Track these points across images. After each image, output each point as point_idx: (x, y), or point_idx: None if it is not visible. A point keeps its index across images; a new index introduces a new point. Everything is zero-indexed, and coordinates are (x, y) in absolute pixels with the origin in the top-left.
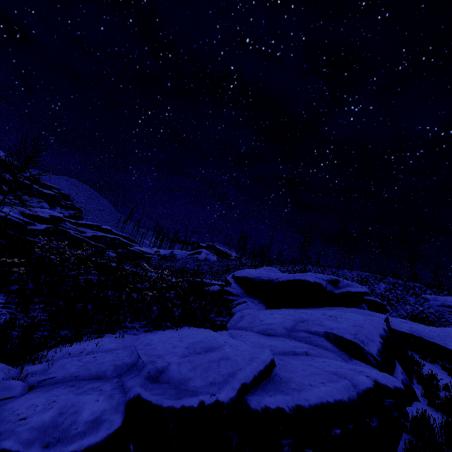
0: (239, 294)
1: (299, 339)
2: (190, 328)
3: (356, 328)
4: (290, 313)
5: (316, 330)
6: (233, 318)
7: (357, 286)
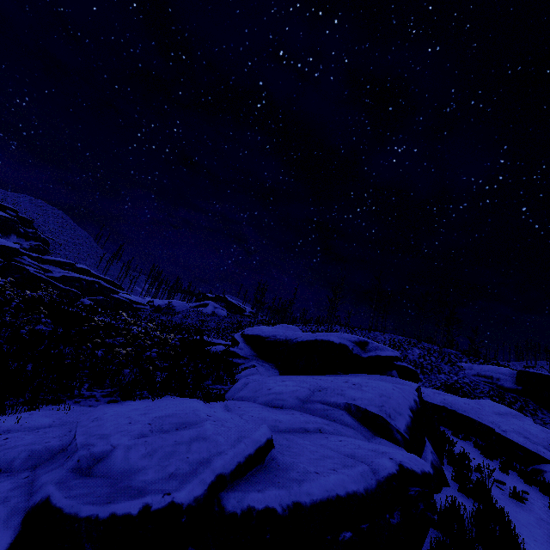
0: (247, 357)
1: (313, 412)
2: (173, 398)
3: (383, 399)
4: (306, 379)
5: (336, 400)
6: (235, 385)
7: (387, 349)
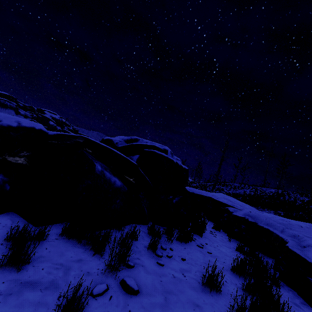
0: None
1: None
2: None
3: None
4: None
5: None
6: None
7: (155, 144)
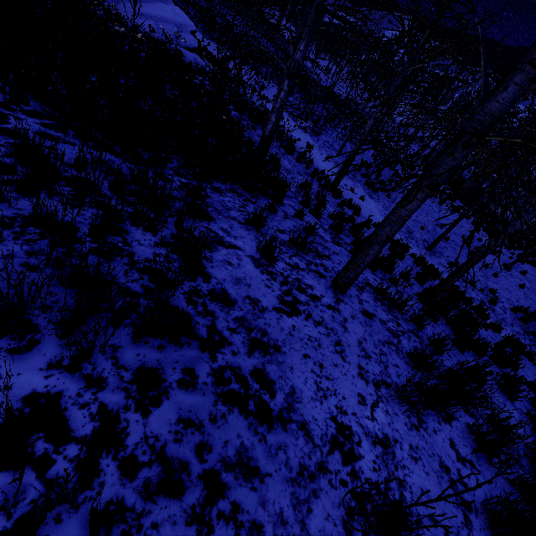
0: None
1: None
2: None
3: None
4: None
5: None
6: None
7: None
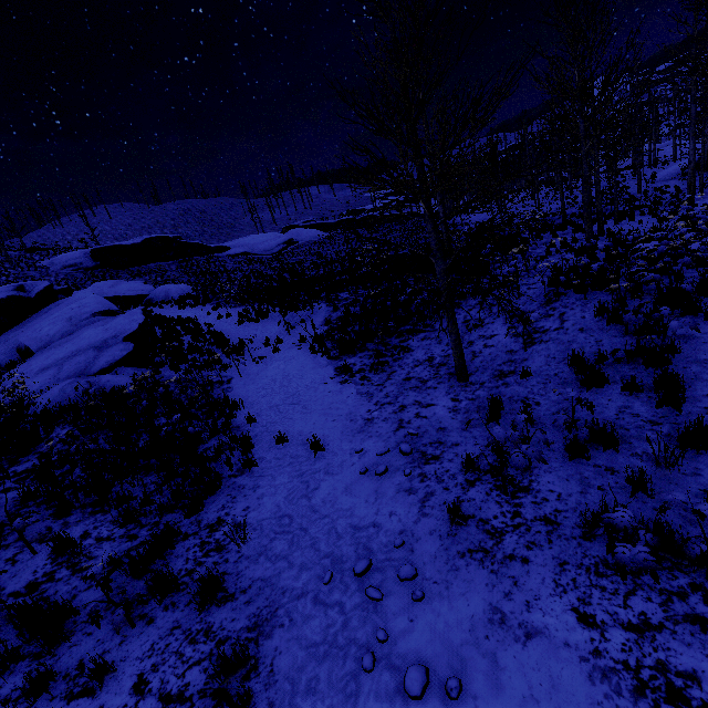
0: None
1: (88, 325)
2: (22, 367)
3: (100, 304)
4: (51, 322)
5: (87, 317)
6: None
7: (39, 283)
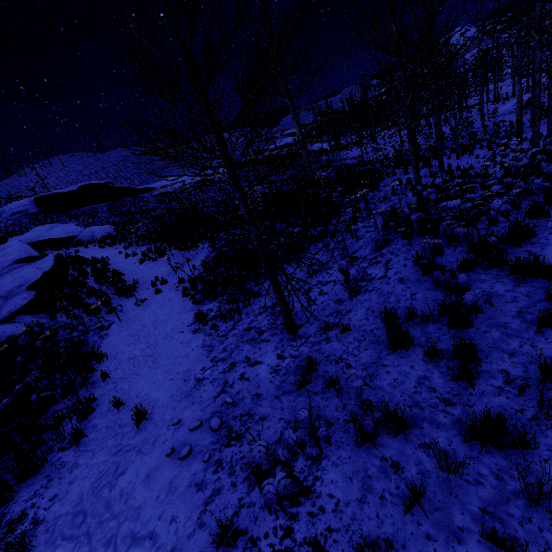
0: None
1: (9, 272)
2: None
3: (22, 252)
4: None
5: (9, 264)
6: None
7: None
